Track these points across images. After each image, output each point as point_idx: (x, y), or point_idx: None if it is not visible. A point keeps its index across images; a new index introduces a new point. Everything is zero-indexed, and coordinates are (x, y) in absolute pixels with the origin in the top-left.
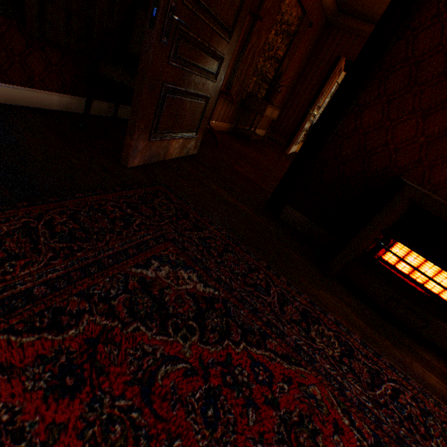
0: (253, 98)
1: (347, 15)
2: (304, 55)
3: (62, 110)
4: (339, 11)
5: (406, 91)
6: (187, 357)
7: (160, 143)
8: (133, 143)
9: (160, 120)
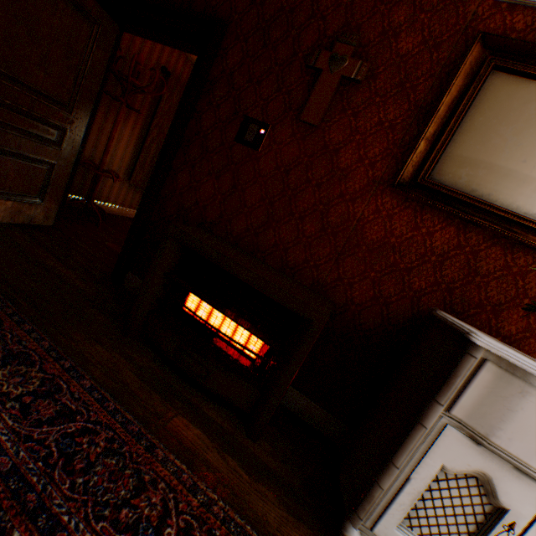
0: None
1: None
2: None
3: None
4: None
5: (204, 158)
6: None
7: None
8: None
9: None
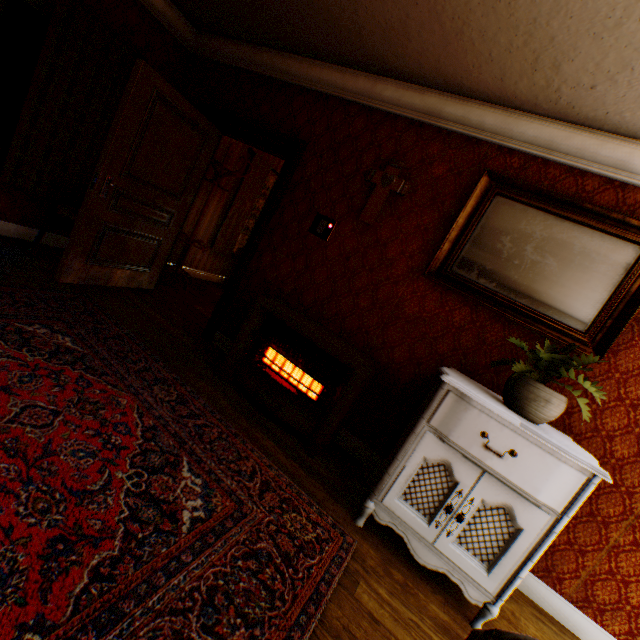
0: None
1: None
2: None
3: (18, 237)
4: None
5: (284, 243)
6: (30, 363)
7: (101, 269)
8: (69, 262)
9: (101, 249)
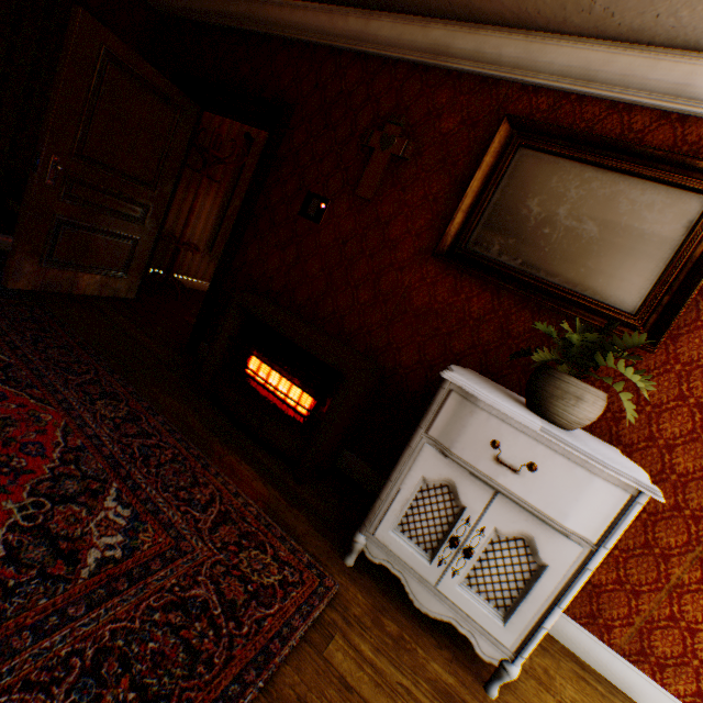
0: None
1: None
2: None
3: None
4: None
5: (271, 231)
6: None
7: (61, 272)
8: (16, 264)
9: (58, 248)
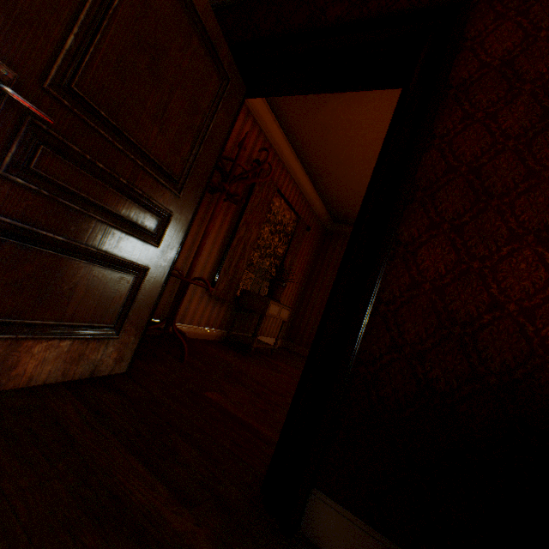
0: (250, 294)
1: (343, 224)
2: (309, 256)
3: None
4: (334, 221)
5: (480, 208)
6: None
7: None
8: None
9: None
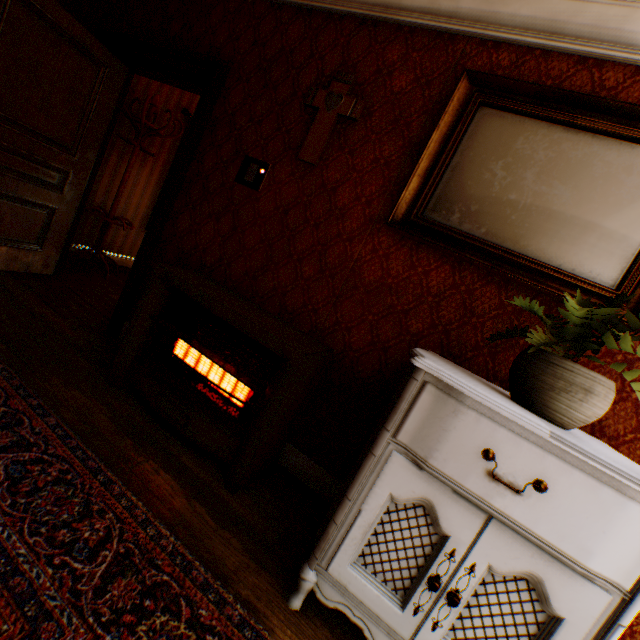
0: None
1: None
2: None
3: None
4: None
5: (205, 199)
6: None
7: None
8: None
9: None
